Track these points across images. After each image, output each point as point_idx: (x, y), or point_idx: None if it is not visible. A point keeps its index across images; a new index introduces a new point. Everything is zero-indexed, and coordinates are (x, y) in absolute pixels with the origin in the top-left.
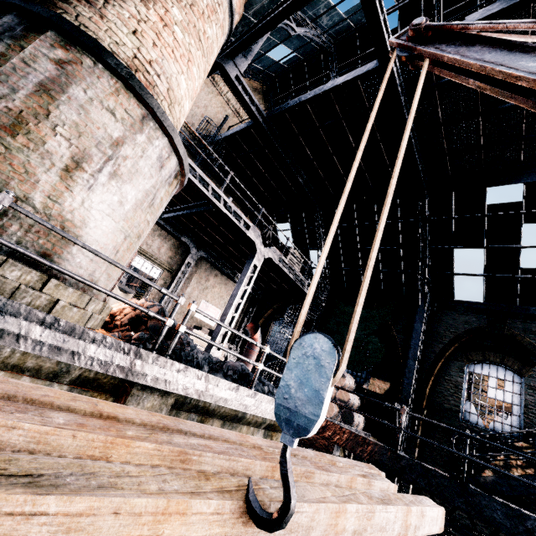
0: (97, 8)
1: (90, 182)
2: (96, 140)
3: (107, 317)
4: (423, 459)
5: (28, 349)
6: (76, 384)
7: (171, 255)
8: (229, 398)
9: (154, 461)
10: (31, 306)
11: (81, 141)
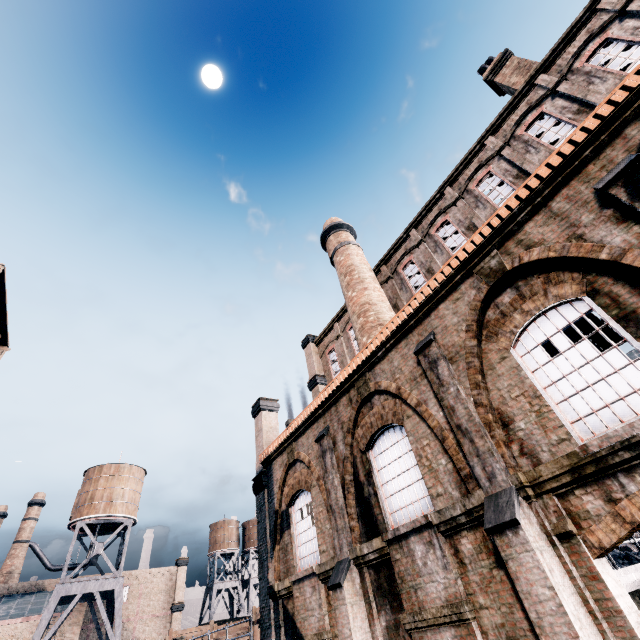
0: None
1: None
2: None
3: None
4: None
5: None
6: None
7: None
8: None
9: None
10: None
11: None
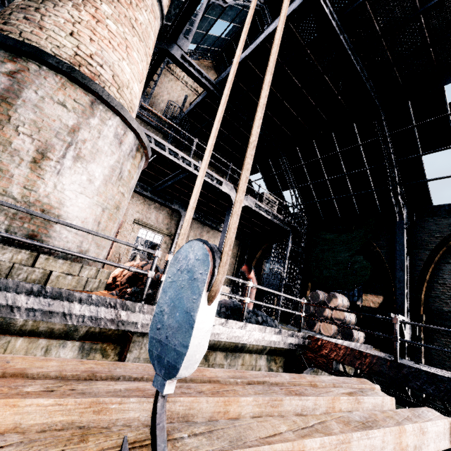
0: (36, 22)
1: (57, 168)
2: (54, 131)
3: (111, 280)
4: (431, 363)
5: (23, 316)
6: (86, 339)
7: (167, 222)
8: (218, 332)
9: (56, 417)
10: (28, 280)
11: (42, 135)
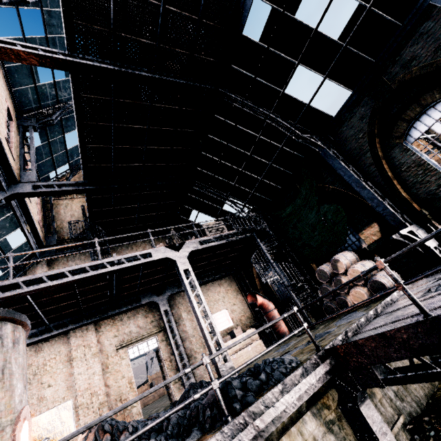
0: None
1: None
2: None
3: None
4: None
5: None
6: None
7: (150, 320)
8: None
9: None
10: None
11: None
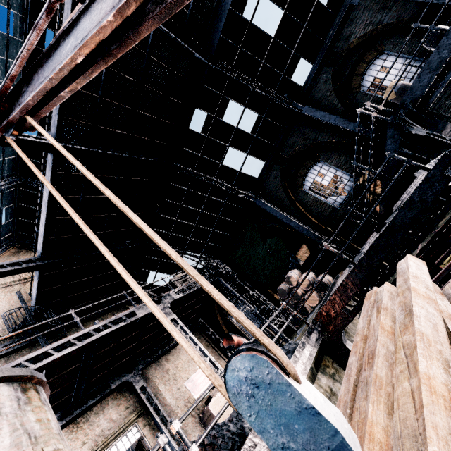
0: None
1: None
2: None
3: None
4: (361, 243)
5: None
6: None
7: (124, 407)
8: None
9: None
10: None
11: None
